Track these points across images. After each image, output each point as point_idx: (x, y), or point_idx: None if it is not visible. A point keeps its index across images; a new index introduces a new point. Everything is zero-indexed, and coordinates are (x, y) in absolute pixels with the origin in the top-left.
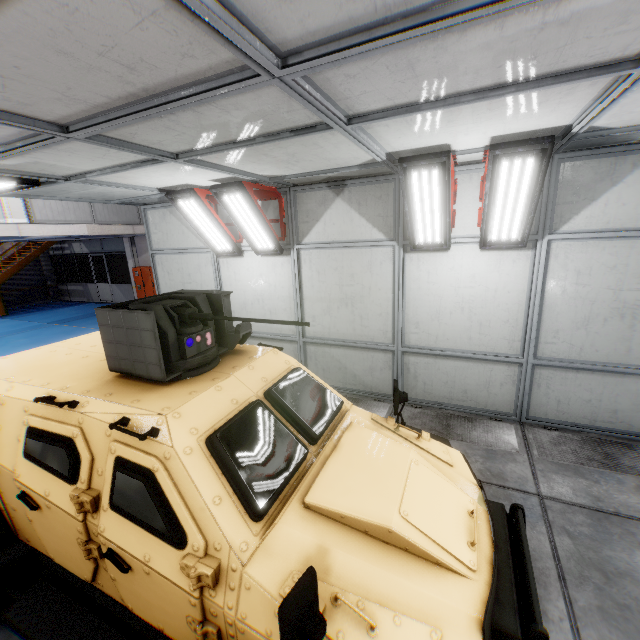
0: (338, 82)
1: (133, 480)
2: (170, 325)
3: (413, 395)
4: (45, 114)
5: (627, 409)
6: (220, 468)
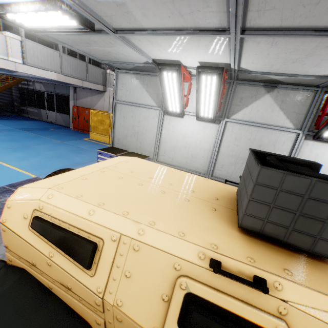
0: None
1: None
2: None
3: None
4: None
5: None
6: None
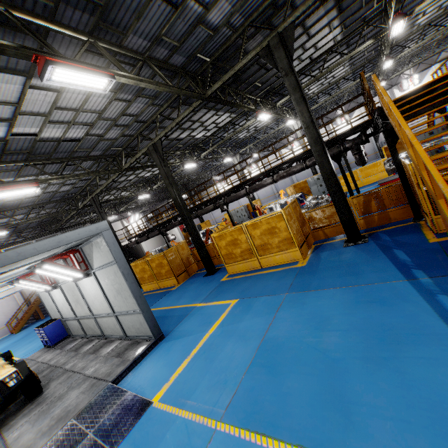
0: None
1: None
2: None
3: (106, 333)
4: None
5: (139, 327)
6: None
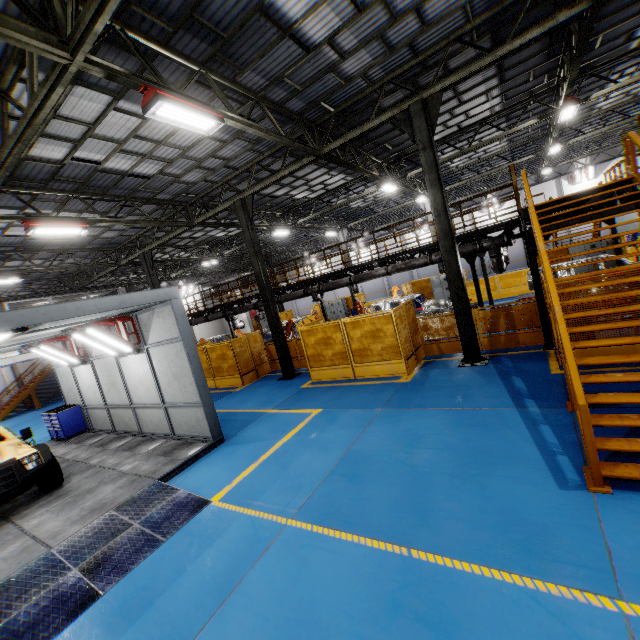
0: None
1: None
2: None
3: (145, 430)
4: None
5: (195, 424)
6: None
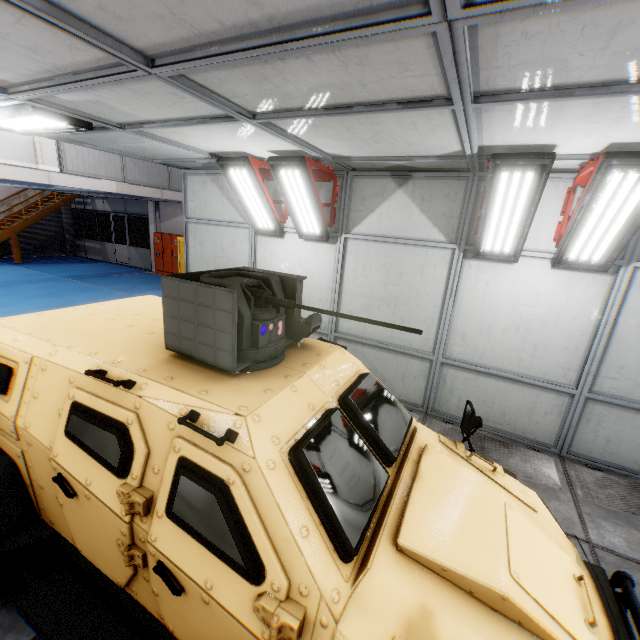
0: (505, 43)
1: (202, 490)
2: (246, 308)
3: (445, 409)
4: (136, 38)
5: None
6: (305, 490)
